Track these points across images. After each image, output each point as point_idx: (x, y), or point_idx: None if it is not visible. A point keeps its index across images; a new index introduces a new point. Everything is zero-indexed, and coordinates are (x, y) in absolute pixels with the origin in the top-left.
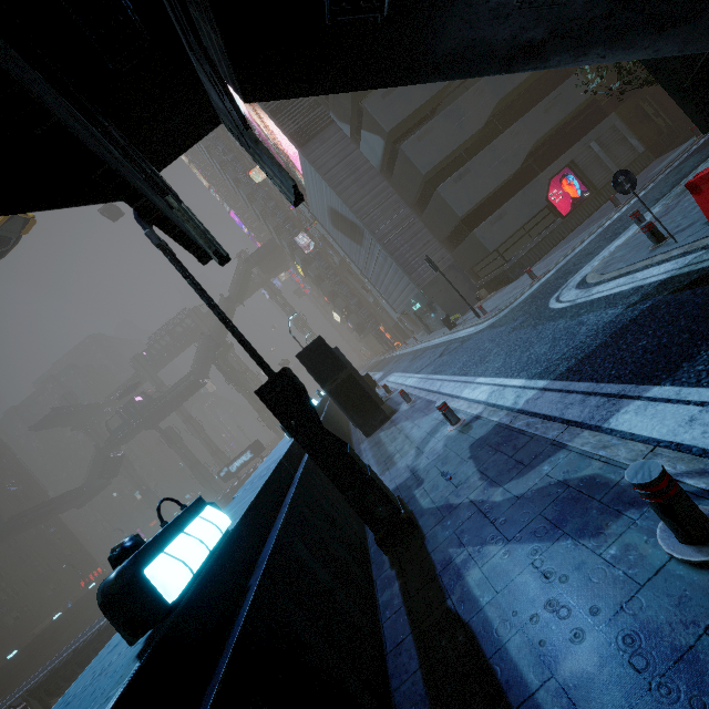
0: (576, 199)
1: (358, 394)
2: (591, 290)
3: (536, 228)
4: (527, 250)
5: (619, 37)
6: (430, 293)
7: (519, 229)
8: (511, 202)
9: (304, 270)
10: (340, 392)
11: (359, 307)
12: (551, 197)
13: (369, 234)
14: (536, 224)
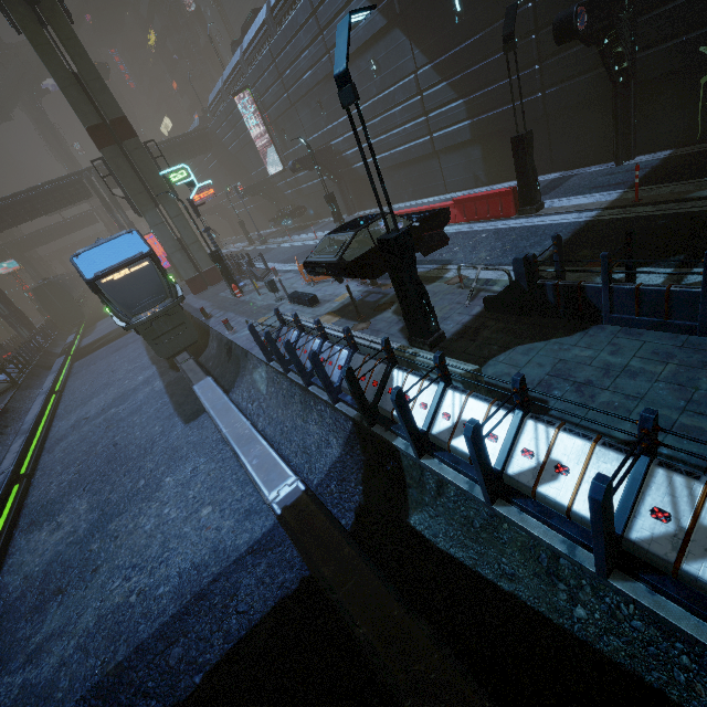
0: None
1: None
2: None
3: None
4: None
5: None
6: None
7: None
8: None
9: (157, 43)
10: None
11: None
12: None
13: (264, 2)
14: None
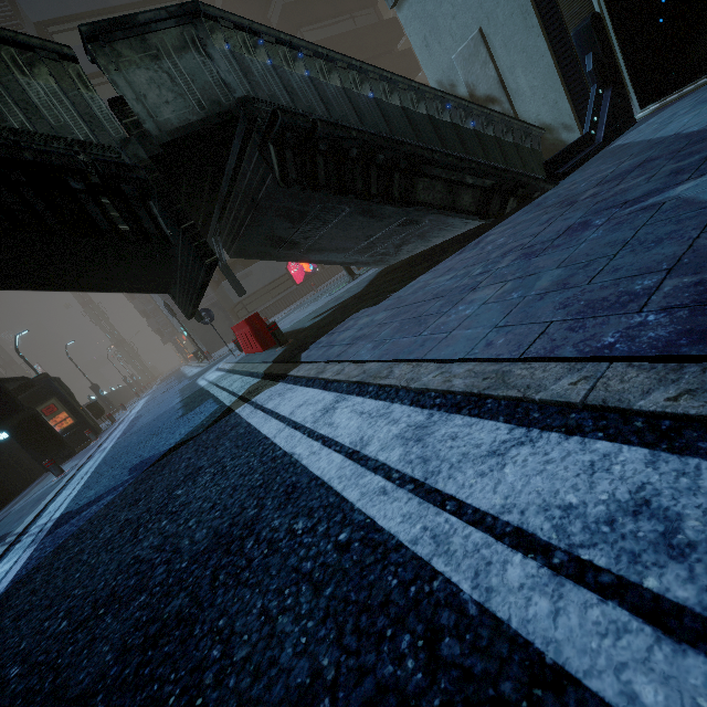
0: (309, 273)
1: (42, 433)
2: (210, 374)
3: (277, 289)
4: (266, 307)
5: (69, 289)
6: (191, 325)
7: (262, 288)
8: (257, 265)
9: None
10: (21, 431)
11: (155, 314)
12: (290, 267)
13: None
14: (277, 286)
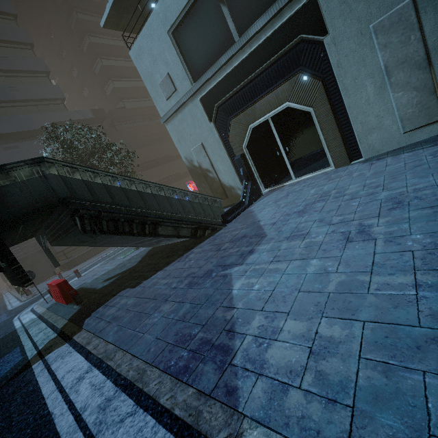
0: None
1: None
2: (25, 314)
3: None
4: (81, 254)
5: None
6: None
7: None
8: None
9: None
10: None
11: None
12: None
13: None
14: None
